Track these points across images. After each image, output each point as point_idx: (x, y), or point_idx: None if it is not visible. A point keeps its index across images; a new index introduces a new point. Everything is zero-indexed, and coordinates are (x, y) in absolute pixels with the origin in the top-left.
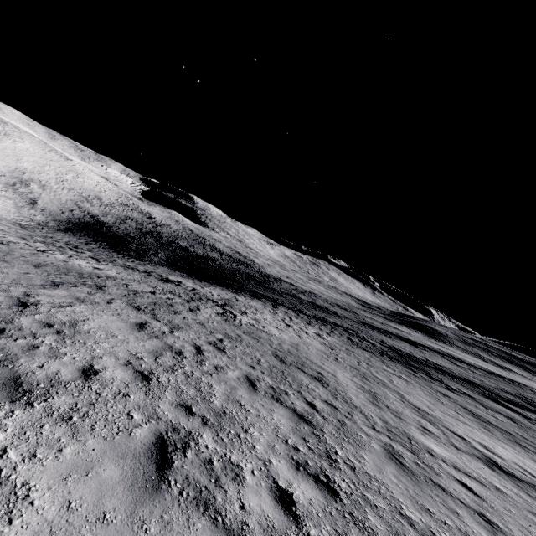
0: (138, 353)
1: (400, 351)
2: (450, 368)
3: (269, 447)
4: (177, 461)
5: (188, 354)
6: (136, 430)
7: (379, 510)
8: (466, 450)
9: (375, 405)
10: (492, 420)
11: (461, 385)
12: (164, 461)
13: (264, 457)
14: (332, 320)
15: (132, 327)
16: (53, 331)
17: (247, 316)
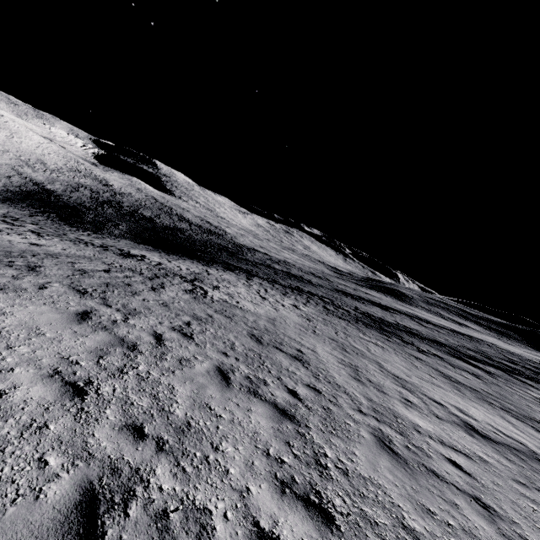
0: (73, 356)
1: (373, 316)
2: (419, 330)
3: (246, 467)
4: (111, 528)
5: (145, 347)
6: (49, 487)
7: (381, 529)
8: (446, 417)
9: (358, 381)
10: (461, 378)
11: (430, 346)
12: (90, 534)
13: (240, 485)
14: (308, 289)
15: (70, 319)
16: None
17: (219, 292)
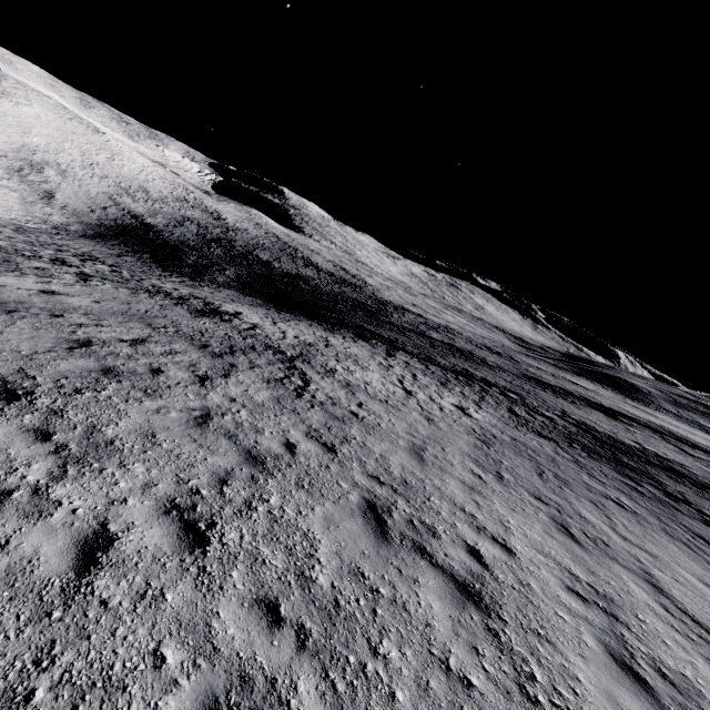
0: None
1: (597, 432)
2: (685, 465)
3: None
4: None
5: None
6: None
7: None
8: None
9: (635, 683)
10: None
11: None
12: None
13: None
14: (481, 374)
15: None
16: None
17: (333, 381)
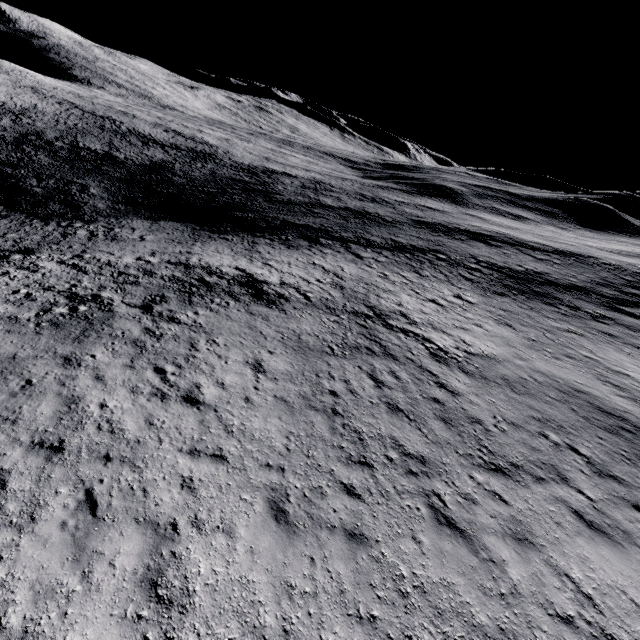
0: None
1: (502, 268)
2: (548, 273)
3: None
4: None
5: None
6: None
7: None
8: None
9: None
10: None
11: (586, 302)
12: None
13: None
14: (403, 240)
15: (610, 544)
16: None
17: (426, 328)
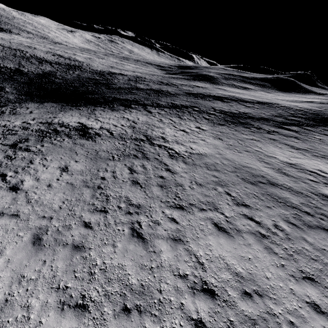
0: (274, 261)
1: (227, 112)
2: (250, 113)
3: None
4: None
5: (262, 231)
6: None
7: None
8: (327, 182)
9: (295, 182)
10: (296, 145)
11: (266, 125)
12: None
13: None
14: (178, 102)
15: (227, 237)
16: (257, 297)
17: (173, 143)
